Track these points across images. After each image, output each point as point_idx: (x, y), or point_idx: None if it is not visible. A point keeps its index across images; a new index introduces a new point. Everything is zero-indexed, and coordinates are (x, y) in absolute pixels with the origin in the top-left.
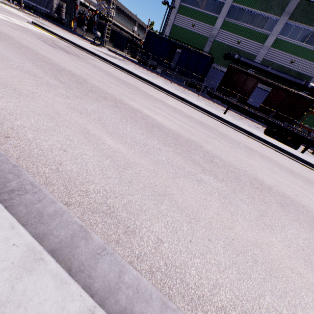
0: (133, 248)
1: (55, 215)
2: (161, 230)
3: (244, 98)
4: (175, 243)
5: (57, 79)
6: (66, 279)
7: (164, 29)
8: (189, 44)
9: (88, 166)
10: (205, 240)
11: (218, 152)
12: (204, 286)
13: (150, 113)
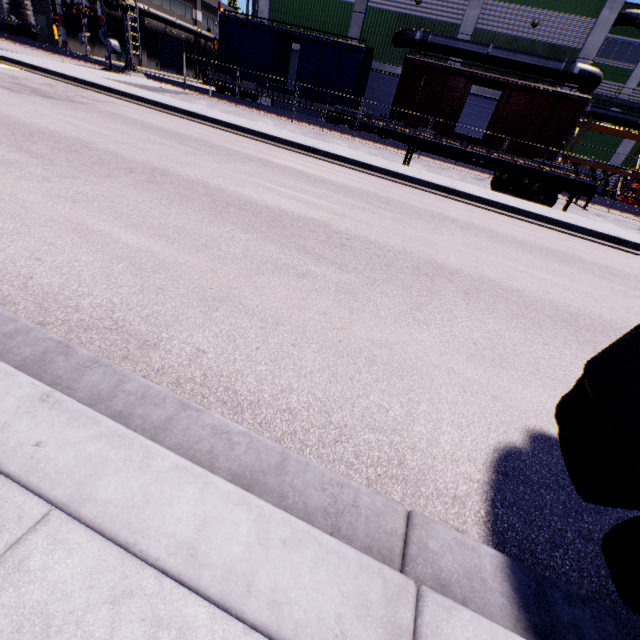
0: (151, 362)
1: (16, 334)
2: (206, 340)
3: (448, 124)
4: (229, 352)
5: (23, 151)
6: (14, 373)
7: (256, 3)
8: (313, 29)
9: (82, 275)
10: (286, 345)
11: (363, 231)
12: (264, 392)
13: (227, 184)
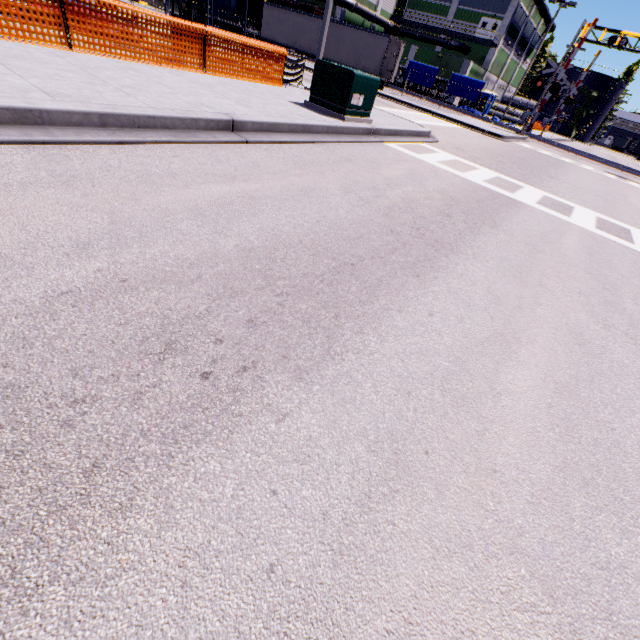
0: None
1: None
2: None
3: None
4: None
5: None
6: None
7: None
8: None
9: None
10: None
11: None
12: None
13: None
